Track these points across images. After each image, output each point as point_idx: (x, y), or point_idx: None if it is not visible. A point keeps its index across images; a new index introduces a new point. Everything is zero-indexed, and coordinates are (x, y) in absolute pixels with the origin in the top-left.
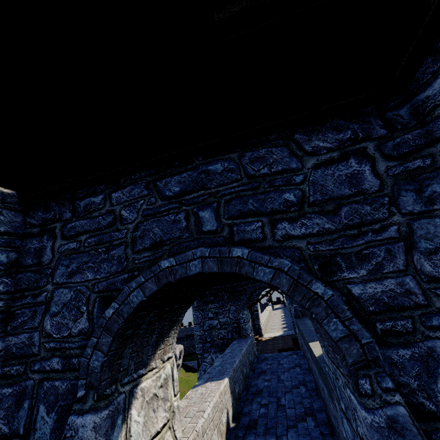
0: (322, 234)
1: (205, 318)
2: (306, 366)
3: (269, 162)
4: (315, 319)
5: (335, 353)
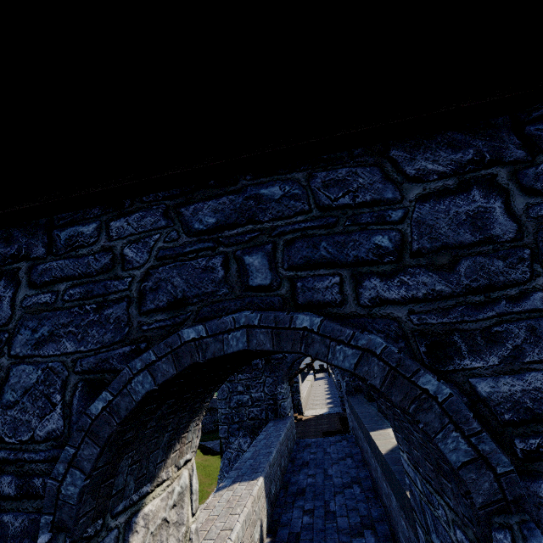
0: (431, 300)
1: (232, 392)
2: (360, 457)
3: (353, 188)
4: (422, 430)
5: (443, 477)
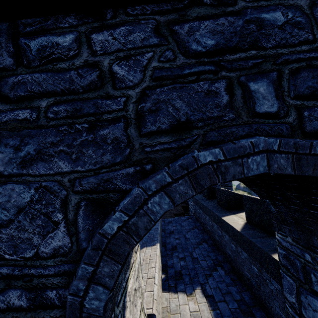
0: None
1: None
2: (201, 228)
3: None
4: None
5: None
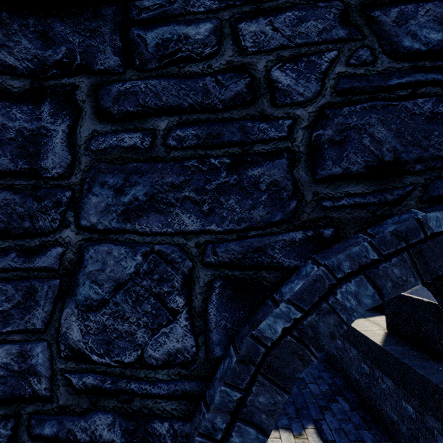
0: None
1: None
2: None
3: None
4: None
5: None
